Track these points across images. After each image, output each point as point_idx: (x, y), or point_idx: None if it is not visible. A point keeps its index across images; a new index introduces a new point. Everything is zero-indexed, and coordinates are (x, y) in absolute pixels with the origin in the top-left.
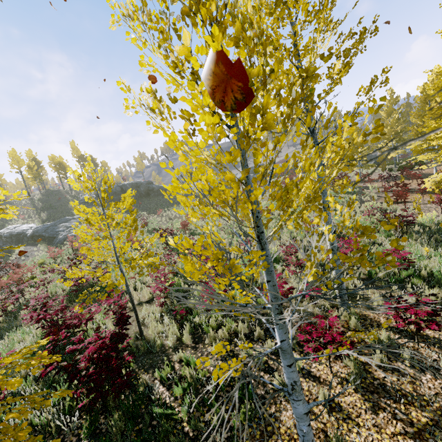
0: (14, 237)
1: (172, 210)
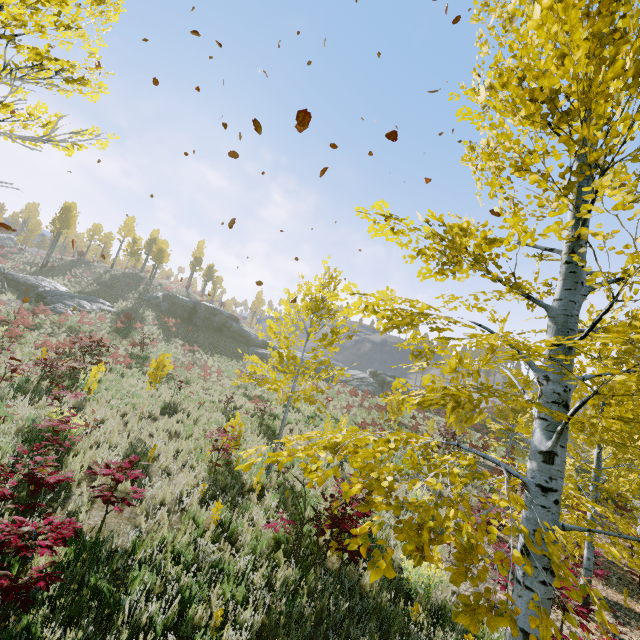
0: (25, 287)
1: (215, 358)
